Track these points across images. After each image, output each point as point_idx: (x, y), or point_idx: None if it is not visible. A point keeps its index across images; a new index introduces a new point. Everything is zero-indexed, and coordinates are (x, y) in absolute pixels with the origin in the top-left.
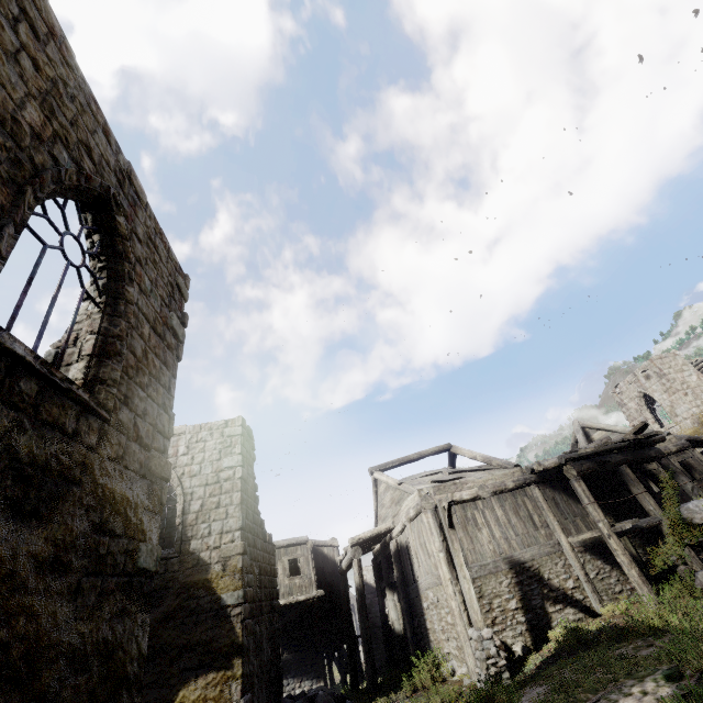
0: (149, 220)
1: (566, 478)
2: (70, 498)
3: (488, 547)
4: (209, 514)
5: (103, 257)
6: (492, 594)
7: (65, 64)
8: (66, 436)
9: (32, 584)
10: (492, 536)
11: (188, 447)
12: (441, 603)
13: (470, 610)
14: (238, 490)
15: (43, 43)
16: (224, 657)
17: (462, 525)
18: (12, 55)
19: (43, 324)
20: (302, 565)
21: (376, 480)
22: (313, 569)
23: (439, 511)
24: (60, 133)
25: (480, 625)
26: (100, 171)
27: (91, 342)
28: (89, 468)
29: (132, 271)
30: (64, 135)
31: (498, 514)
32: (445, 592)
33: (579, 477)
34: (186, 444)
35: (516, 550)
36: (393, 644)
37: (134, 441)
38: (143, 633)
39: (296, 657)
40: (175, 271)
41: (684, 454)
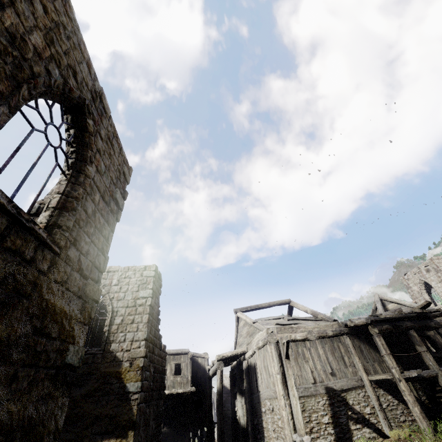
0: (110, 127)
1: (369, 333)
2: (20, 307)
3: (311, 375)
4: (126, 327)
5: (75, 144)
6: (312, 410)
7: (66, 15)
8: (24, 261)
9: None
10: (315, 368)
11: (119, 280)
12: (274, 411)
13: (296, 420)
14: (147, 313)
15: None
16: (122, 428)
17: (295, 357)
18: None
19: (22, 181)
20: (183, 368)
21: (238, 318)
22: (190, 372)
23: (280, 345)
24: (56, 57)
25: (302, 432)
26: (80, 88)
27: (56, 199)
28: (38, 286)
29: (92, 157)
30: (58, 59)
31: (320, 352)
32: (278, 403)
33: (380, 334)
34: (117, 278)
35: (331, 380)
36: (238, 433)
37: (76, 271)
38: (61, 412)
39: (171, 431)
40: (123, 163)
41: None
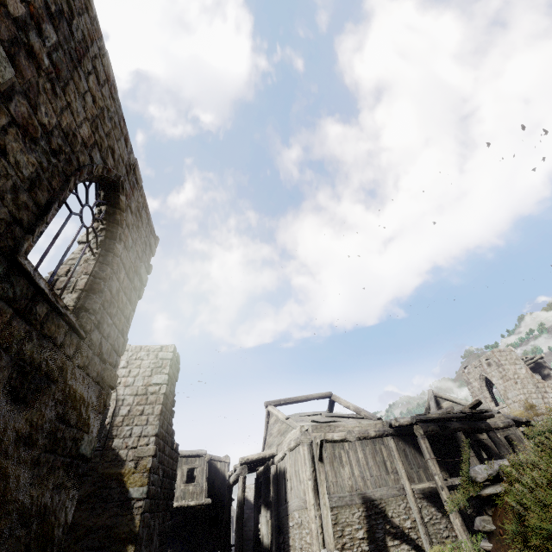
0: (141, 197)
1: (416, 435)
2: (48, 392)
3: (347, 482)
4: (133, 419)
5: (105, 222)
6: (345, 523)
7: (111, 98)
8: (55, 347)
9: (10, 452)
10: (352, 474)
11: (128, 362)
12: (303, 524)
13: (325, 533)
14: (160, 403)
15: (101, 86)
16: (121, 542)
17: (330, 461)
18: (82, 95)
19: (58, 266)
20: (198, 474)
21: (269, 412)
22: (206, 479)
23: (314, 446)
24: (98, 141)
25: (331, 547)
26: (117, 165)
27: (84, 280)
28: (64, 372)
29: (122, 234)
30: (100, 143)
31: (359, 456)
32: (308, 515)
33: (425, 436)
34: (127, 359)
35: (369, 489)
36: None
37: (97, 355)
38: (71, 505)
39: None
40: (150, 234)
41: (509, 430)
